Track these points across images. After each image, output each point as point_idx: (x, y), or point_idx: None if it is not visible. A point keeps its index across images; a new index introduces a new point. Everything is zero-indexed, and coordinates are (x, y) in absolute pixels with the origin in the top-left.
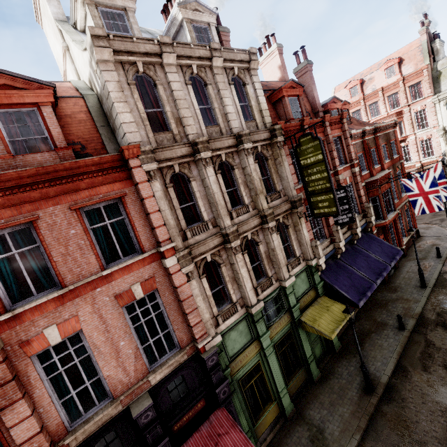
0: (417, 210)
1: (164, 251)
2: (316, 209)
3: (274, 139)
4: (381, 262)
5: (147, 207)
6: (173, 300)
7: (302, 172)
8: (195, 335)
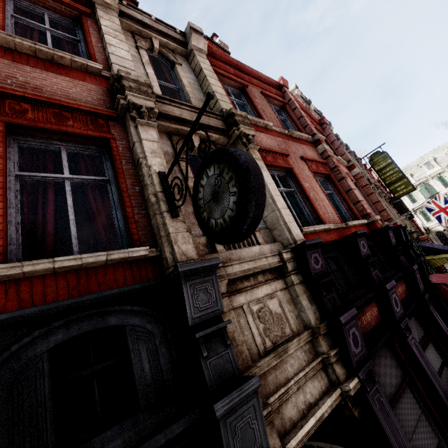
0: (443, 223)
1: (354, 164)
2: (395, 193)
3: (355, 157)
4: (446, 247)
5: (338, 143)
6: (365, 195)
7: (377, 174)
8: (389, 214)
